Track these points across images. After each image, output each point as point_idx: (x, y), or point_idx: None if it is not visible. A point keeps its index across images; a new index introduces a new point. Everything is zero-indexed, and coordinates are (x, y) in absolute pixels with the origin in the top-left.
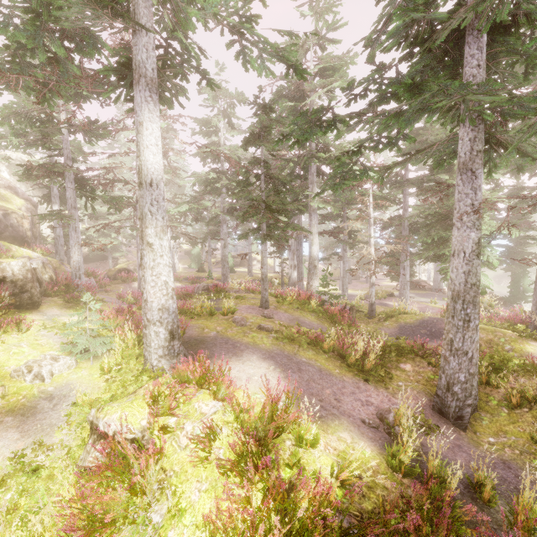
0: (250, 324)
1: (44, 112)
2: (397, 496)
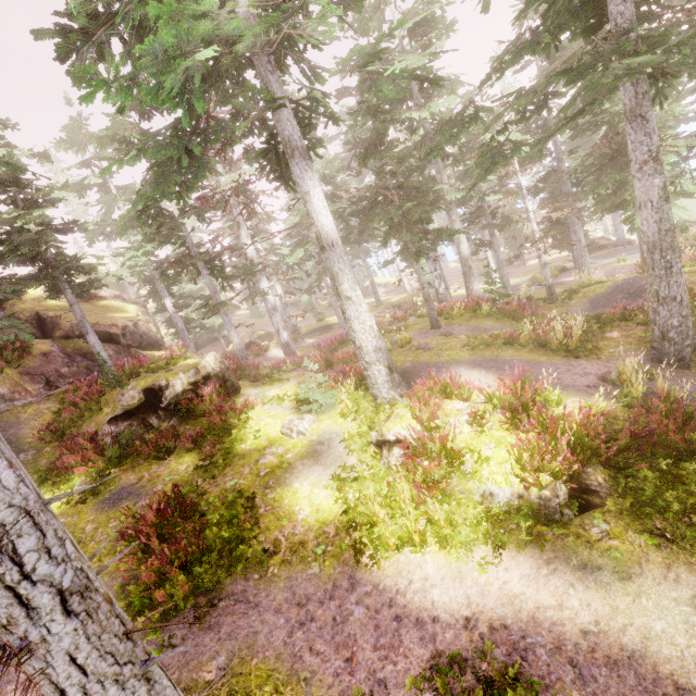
0: (435, 346)
1: (153, 207)
2: (639, 406)
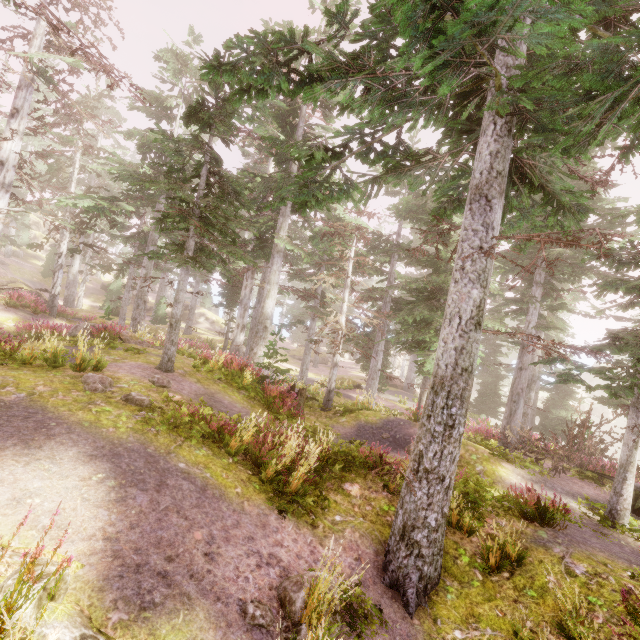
0: (115, 390)
1: None
2: None
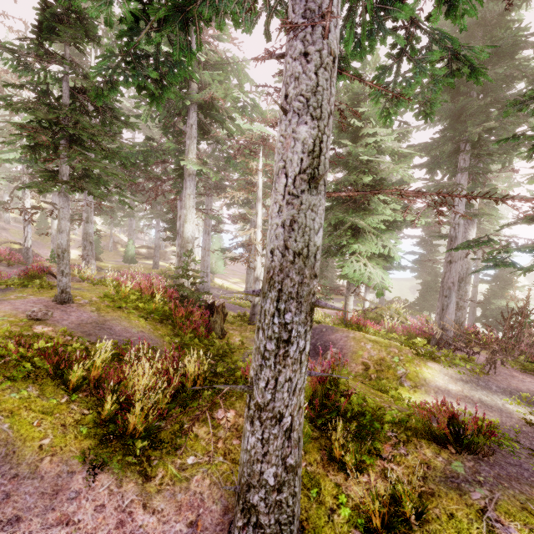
0: None
1: None
2: None
